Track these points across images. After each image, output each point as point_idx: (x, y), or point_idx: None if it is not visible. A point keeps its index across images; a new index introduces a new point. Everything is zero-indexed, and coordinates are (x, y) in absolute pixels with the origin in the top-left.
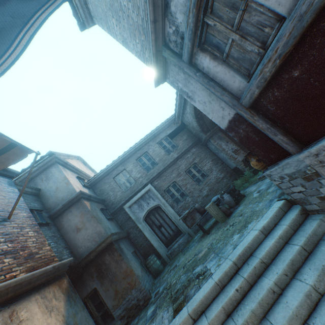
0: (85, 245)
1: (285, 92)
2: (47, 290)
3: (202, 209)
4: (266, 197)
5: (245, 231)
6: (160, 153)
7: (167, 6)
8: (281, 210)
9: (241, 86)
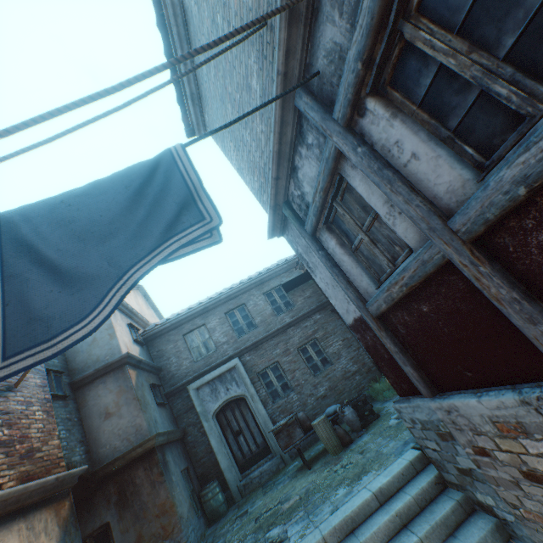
0: (112, 443)
1: (415, 320)
2: (39, 516)
3: (309, 423)
4: (402, 434)
5: (356, 487)
6: (265, 310)
7: (294, 170)
8: (411, 467)
9: (369, 289)
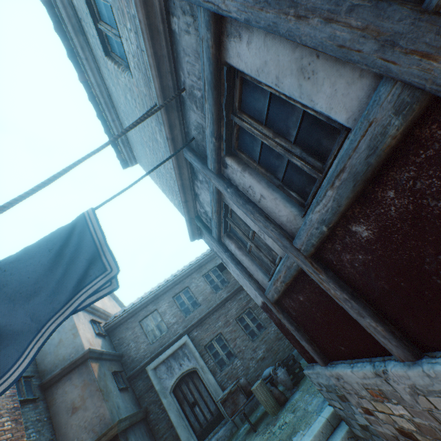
0: (79, 436)
1: (298, 306)
2: None
3: (250, 387)
4: None
5: None
6: (205, 289)
7: (196, 195)
8: (329, 424)
9: (264, 281)
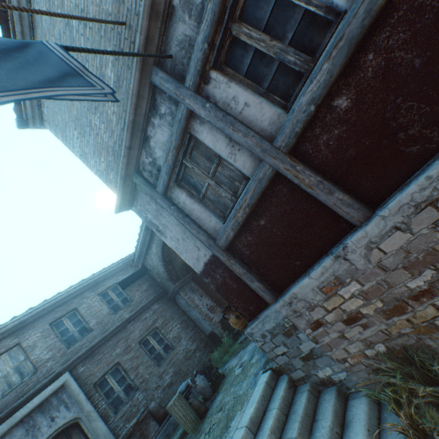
0: None
1: (256, 237)
2: None
3: (162, 411)
4: (250, 371)
5: (228, 436)
6: (101, 310)
7: (147, 140)
8: (268, 386)
9: (217, 226)
